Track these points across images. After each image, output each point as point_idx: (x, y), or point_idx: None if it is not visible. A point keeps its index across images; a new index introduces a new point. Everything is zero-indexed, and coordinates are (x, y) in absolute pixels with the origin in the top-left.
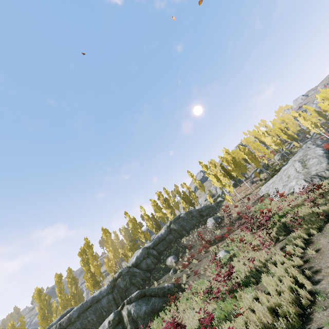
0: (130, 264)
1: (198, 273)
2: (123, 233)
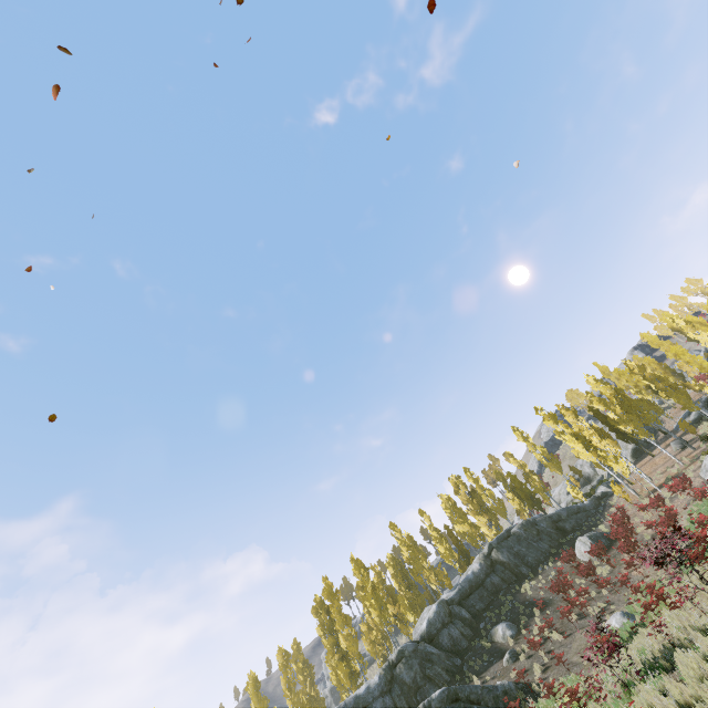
0: (418, 635)
1: (565, 659)
2: (390, 570)
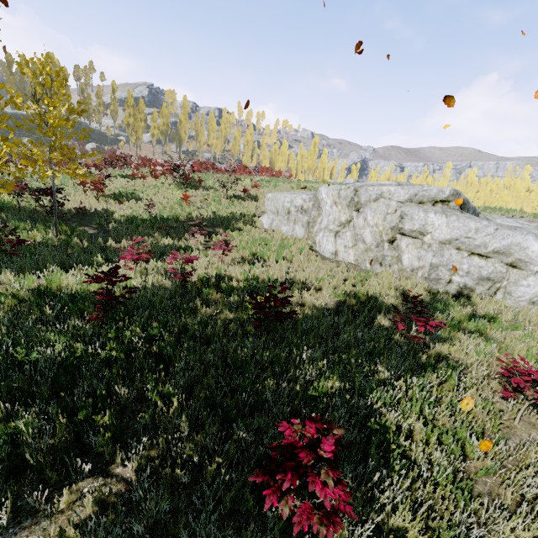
0: None
1: None
2: None
